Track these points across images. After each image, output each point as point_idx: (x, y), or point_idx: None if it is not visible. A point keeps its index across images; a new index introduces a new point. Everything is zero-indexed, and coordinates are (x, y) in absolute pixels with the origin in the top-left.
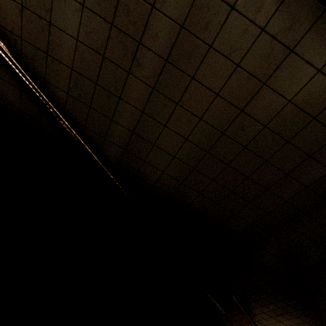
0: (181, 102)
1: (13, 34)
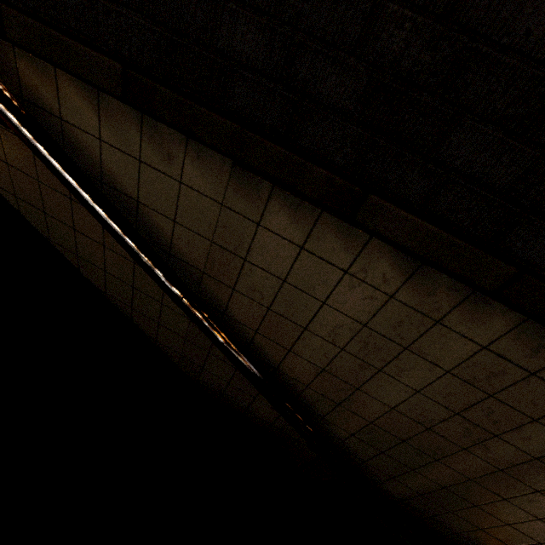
0: (544, 491)
1: (296, 381)
